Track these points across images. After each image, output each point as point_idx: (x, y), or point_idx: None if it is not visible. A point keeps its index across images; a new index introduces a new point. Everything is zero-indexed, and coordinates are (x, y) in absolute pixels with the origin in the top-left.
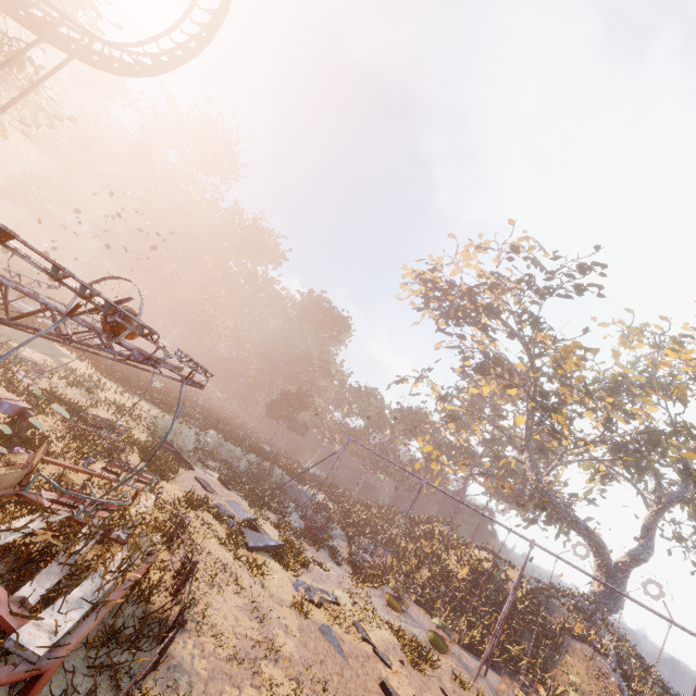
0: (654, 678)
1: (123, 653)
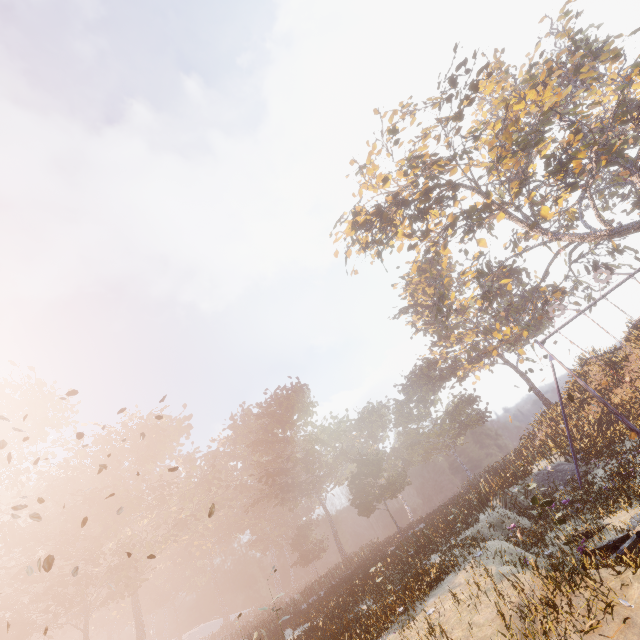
0: None
1: None
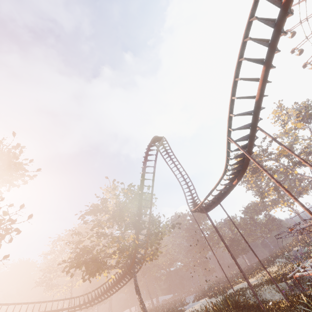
0: None
1: None
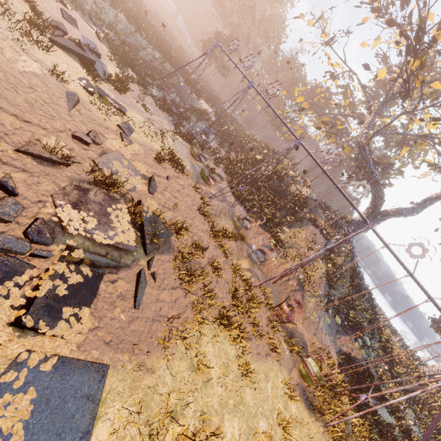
0: (351, 262)
1: None
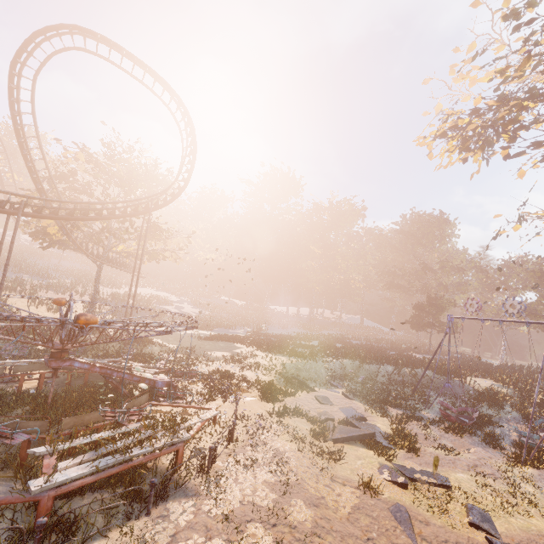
0: None
1: (135, 504)
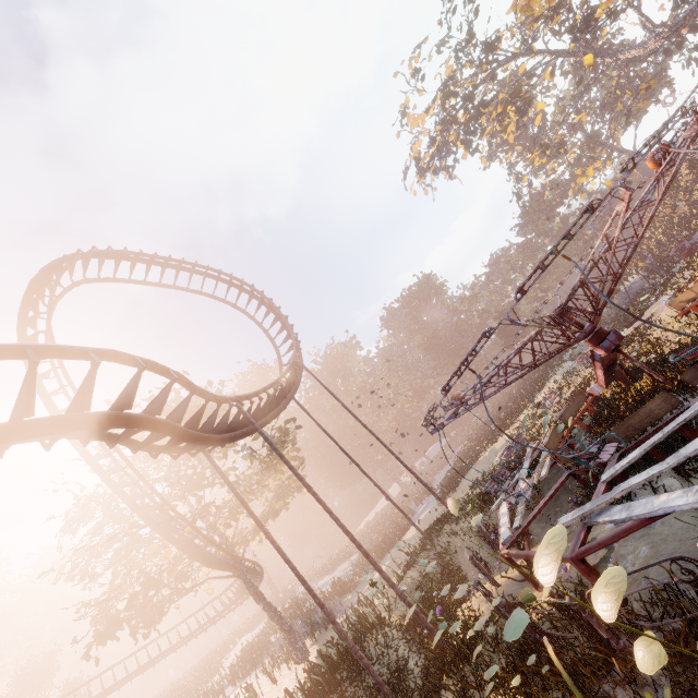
0: None
1: None
